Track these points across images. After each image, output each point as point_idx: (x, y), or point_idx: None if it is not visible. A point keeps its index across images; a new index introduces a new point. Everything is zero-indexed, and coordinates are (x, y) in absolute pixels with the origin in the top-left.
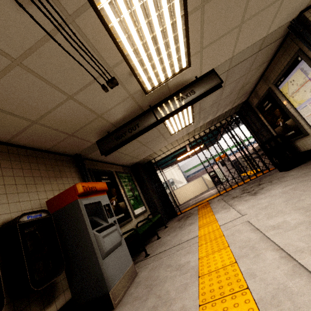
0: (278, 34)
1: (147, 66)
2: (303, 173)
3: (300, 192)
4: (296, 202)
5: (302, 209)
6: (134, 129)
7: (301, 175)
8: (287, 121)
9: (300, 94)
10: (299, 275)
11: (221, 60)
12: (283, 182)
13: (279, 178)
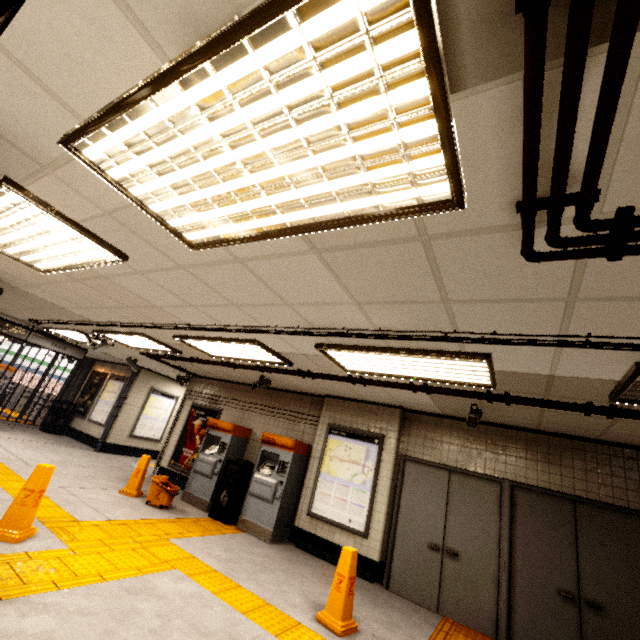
0: None
1: (62, 333)
2: (51, 439)
3: (35, 442)
4: (28, 444)
5: (27, 446)
6: (3, 329)
7: (48, 438)
8: (90, 401)
9: (108, 395)
10: (7, 452)
11: None
12: (33, 436)
13: (34, 433)
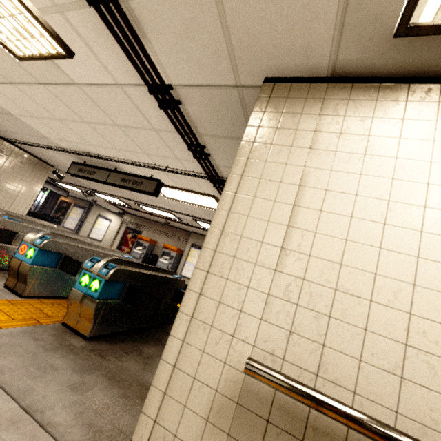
0: (89, 200)
1: (62, 185)
2: None
3: None
4: None
5: None
6: None
7: None
8: (62, 216)
9: (74, 215)
10: None
11: (73, 192)
12: None
13: None
